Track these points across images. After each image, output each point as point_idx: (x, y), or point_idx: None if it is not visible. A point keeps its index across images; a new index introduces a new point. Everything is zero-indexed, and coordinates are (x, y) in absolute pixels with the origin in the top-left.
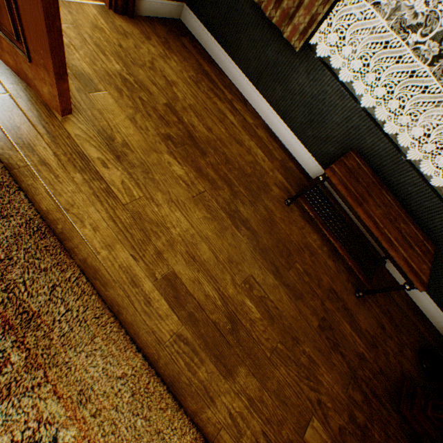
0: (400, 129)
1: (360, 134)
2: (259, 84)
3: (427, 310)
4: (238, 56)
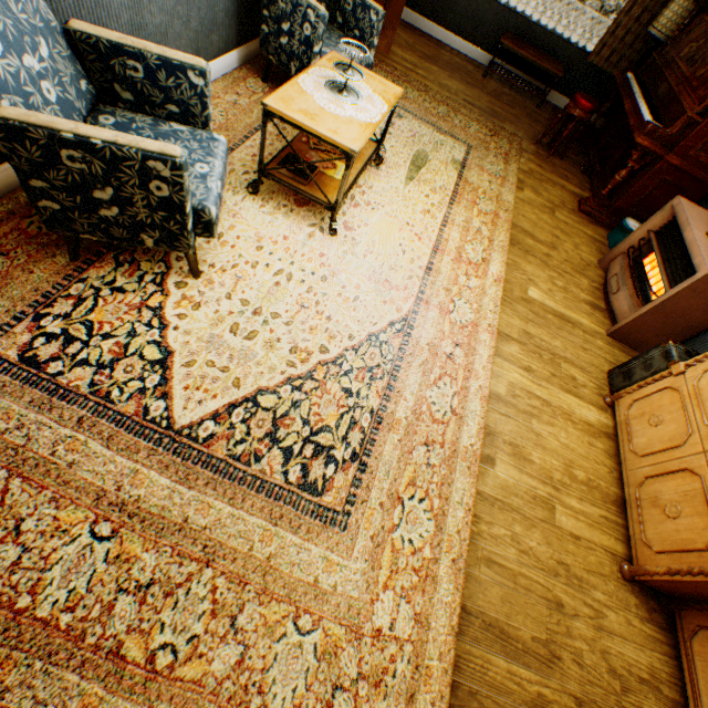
0: (524, 9)
1: (506, 21)
2: (435, 19)
3: None
4: (416, 7)
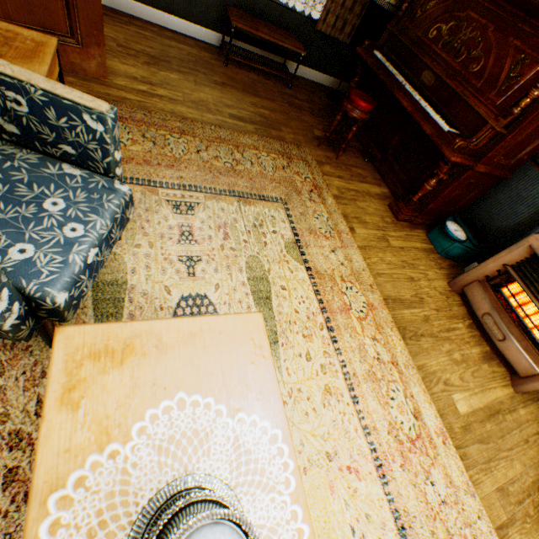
0: None
1: None
2: None
3: (317, 80)
4: None
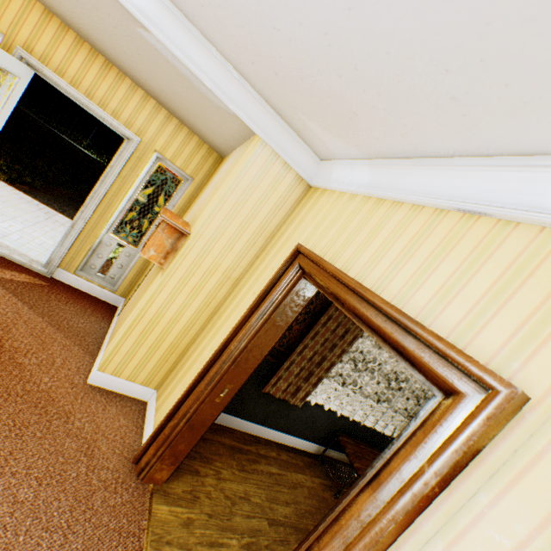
0: (347, 408)
1: (336, 421)
2: (265, 422)
3: None
4: (244, 413)
